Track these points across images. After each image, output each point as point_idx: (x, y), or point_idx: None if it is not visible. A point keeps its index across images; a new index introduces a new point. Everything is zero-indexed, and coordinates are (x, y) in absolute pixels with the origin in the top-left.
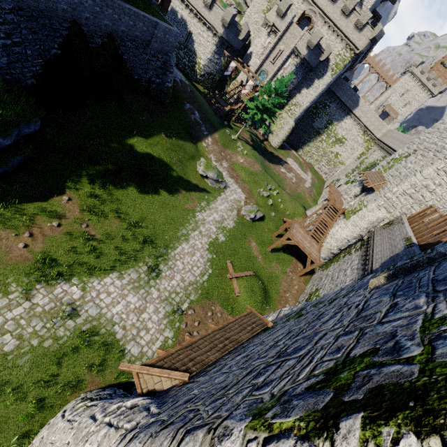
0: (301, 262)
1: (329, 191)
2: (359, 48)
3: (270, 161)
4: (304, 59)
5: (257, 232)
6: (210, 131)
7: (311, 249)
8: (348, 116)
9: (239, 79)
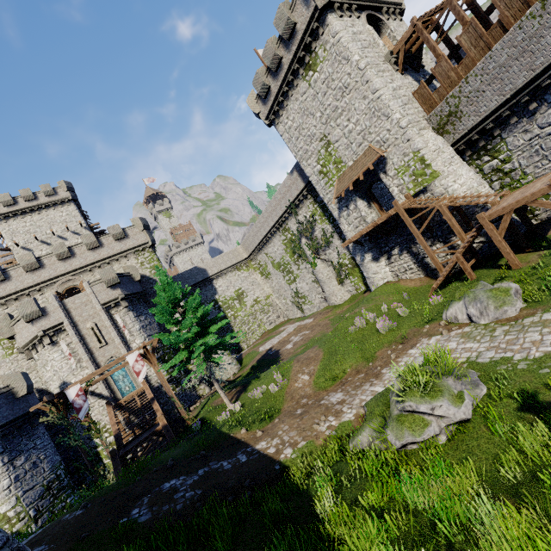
0: (547, 228)
1: (367, 229)
2: (146, 241)
3: (275, 361)
4: (127, 297)
5: (550, 279)
6: (230, 446)
7: (548, 178)
8: (214, 282)
9: (96, 417)
